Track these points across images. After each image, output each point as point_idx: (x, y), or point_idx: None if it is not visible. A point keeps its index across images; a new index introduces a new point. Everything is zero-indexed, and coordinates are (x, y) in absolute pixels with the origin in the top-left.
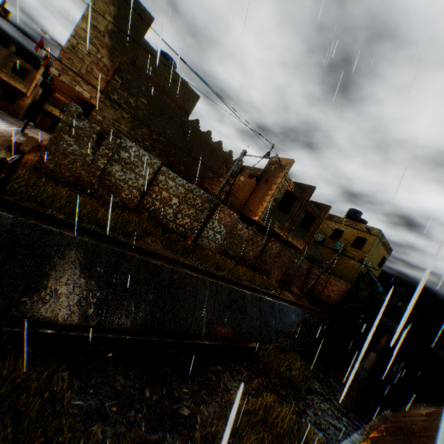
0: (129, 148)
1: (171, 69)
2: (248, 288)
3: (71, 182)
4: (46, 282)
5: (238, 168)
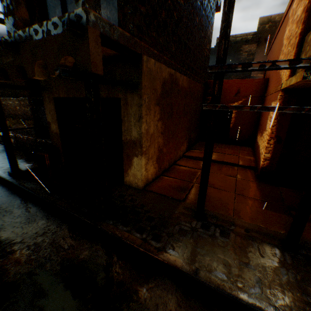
0: None
1: None
2: None
3: None
4: None
5: None
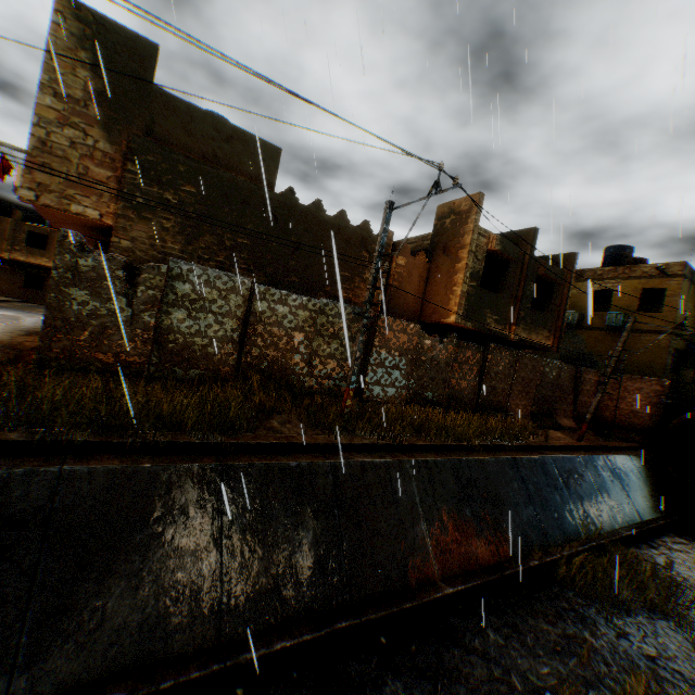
0: (188, 275)
1: (216, 119)
2: (484, 451)
3: (108, 367)
4: (82, 585)
5: (388, 246)
